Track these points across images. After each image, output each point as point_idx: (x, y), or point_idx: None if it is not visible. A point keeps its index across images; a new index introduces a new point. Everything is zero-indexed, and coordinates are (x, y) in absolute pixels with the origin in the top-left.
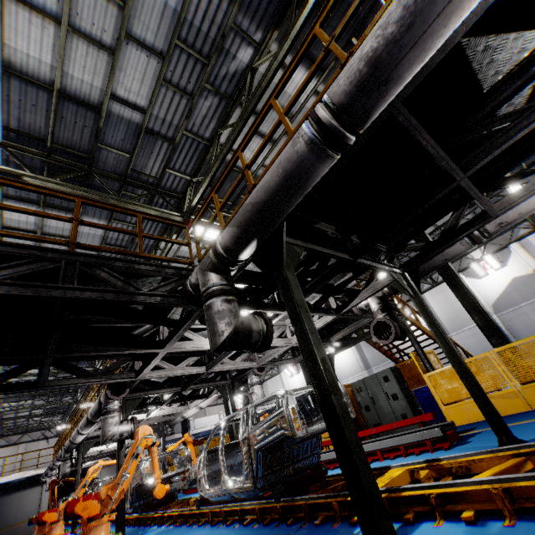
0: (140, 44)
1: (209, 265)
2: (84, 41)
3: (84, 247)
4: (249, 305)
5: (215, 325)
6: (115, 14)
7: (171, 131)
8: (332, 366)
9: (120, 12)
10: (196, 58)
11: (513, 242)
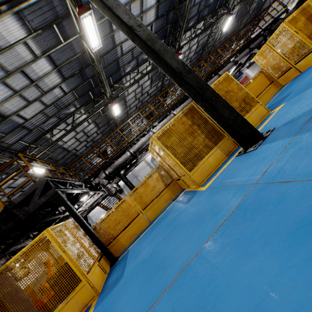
0: (42, 102)
1: (104, 177)
2: (20, 97)
3: (64, 178)
4: (94, 190)
5: (111, 189)
6: (39, 94)
7: (32, 127)
8: (87, 220)
9: (41, 94)
10: (57, 108)
11: None
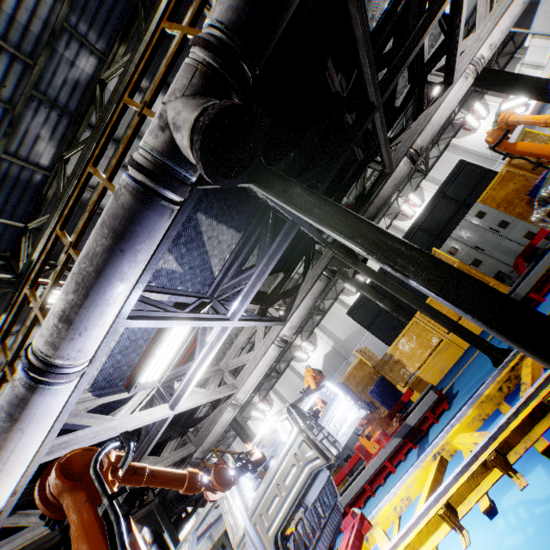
0: None
1: None
2: None
3: None
4: None
5: None
6: None
7: None
8: None
9: None
10: None
11: (315, 327)
